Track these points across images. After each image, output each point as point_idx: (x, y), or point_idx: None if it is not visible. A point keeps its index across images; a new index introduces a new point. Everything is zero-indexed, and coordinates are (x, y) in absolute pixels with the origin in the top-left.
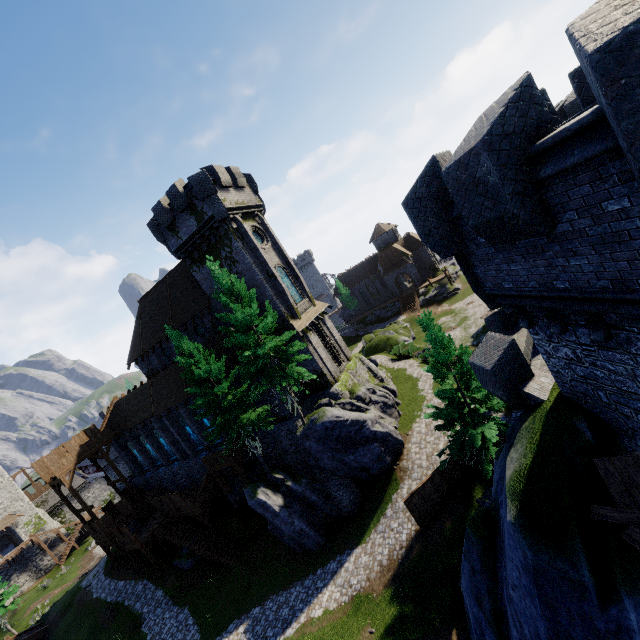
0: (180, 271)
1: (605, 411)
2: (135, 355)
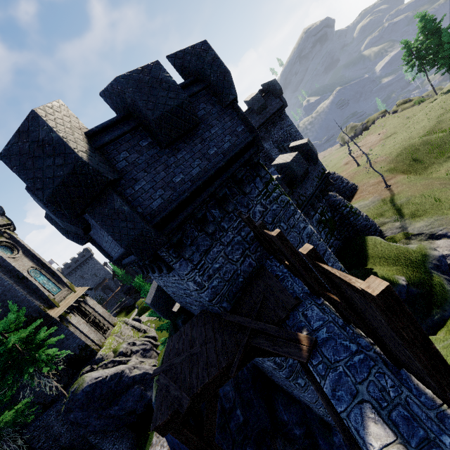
0: None
1: (189, 308)
2: None
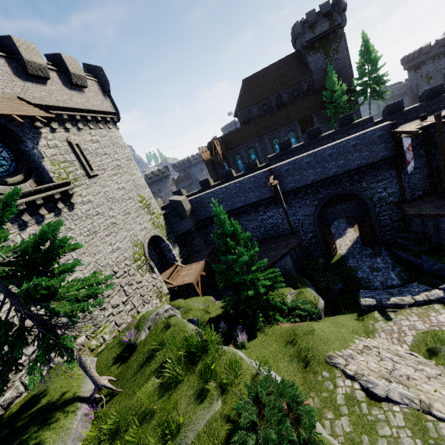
0: (284, 62)
1: None
2: (243, 108)
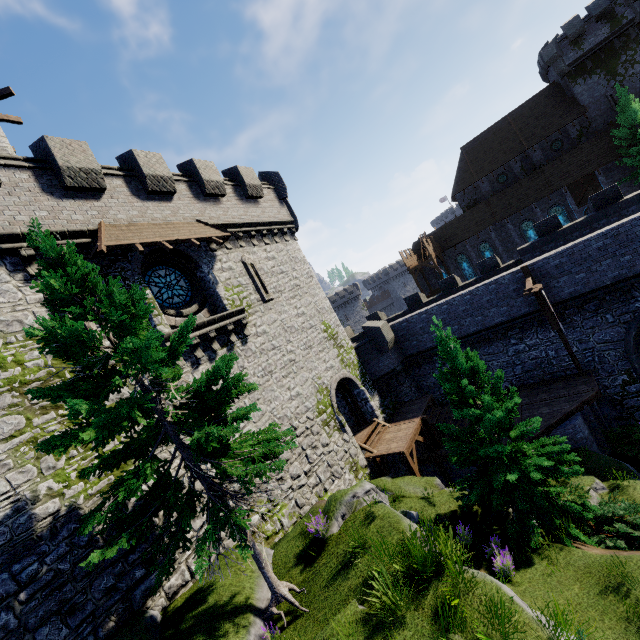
0: (530, 105)
1: None
2: (464, 186)
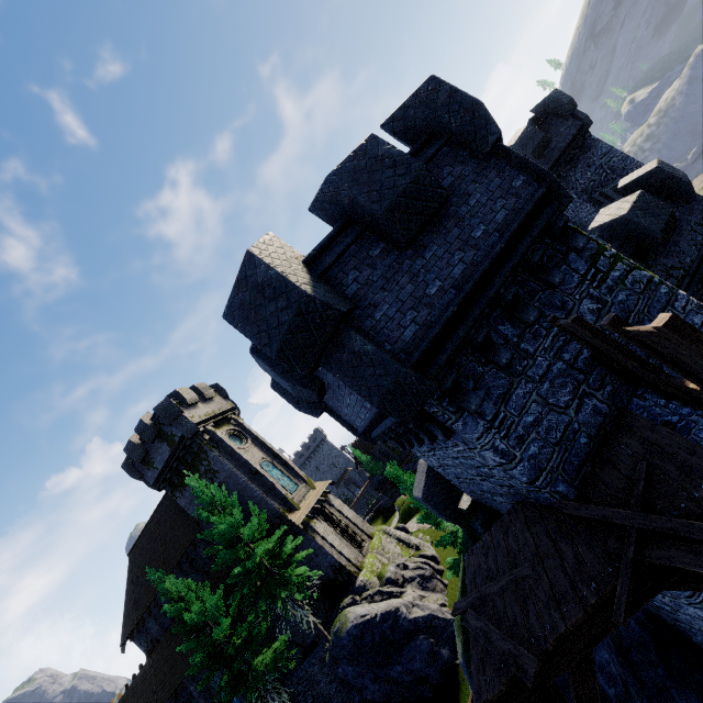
0: (166, 503)
1: (490, 502)
2: (129, 628)
